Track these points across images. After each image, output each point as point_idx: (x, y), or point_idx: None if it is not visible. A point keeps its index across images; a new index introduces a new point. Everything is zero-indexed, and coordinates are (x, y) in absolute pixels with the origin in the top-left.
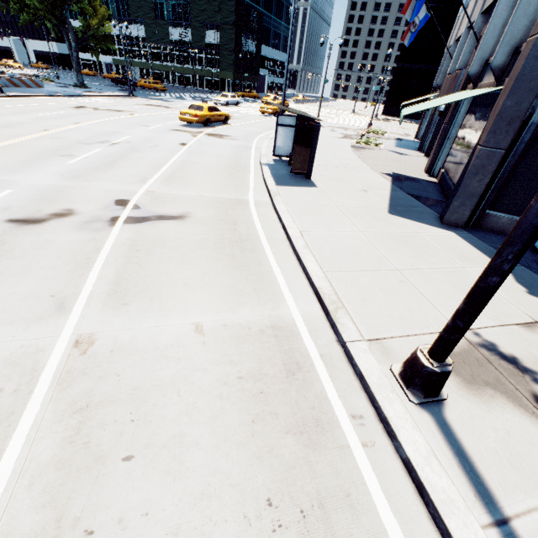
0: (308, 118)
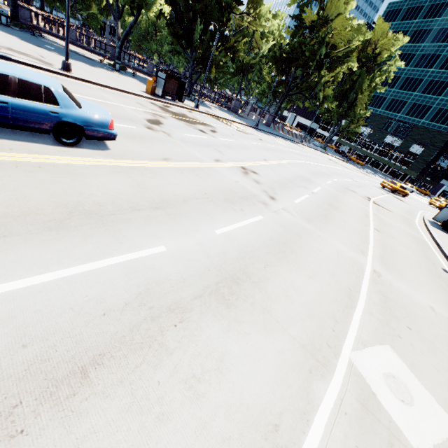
0: None
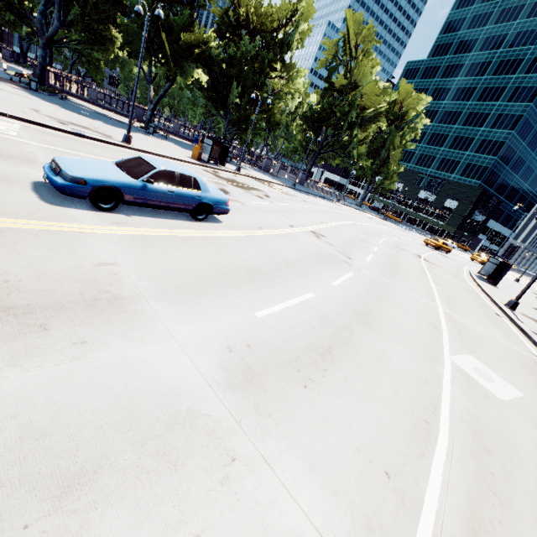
0: (507, 262)
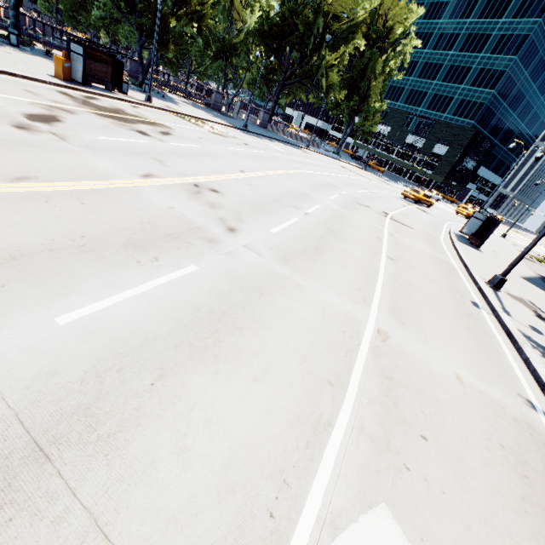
0: (494, 218)
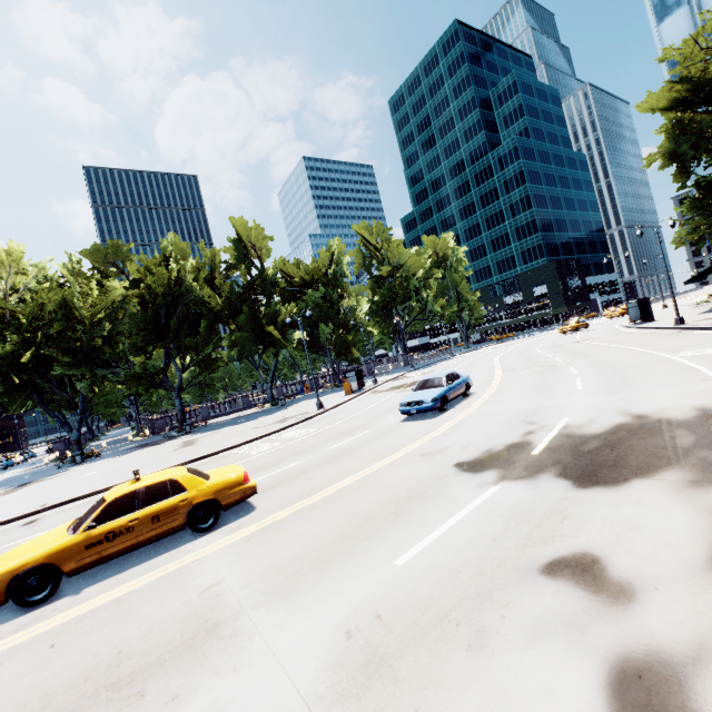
0: (642, 299)
